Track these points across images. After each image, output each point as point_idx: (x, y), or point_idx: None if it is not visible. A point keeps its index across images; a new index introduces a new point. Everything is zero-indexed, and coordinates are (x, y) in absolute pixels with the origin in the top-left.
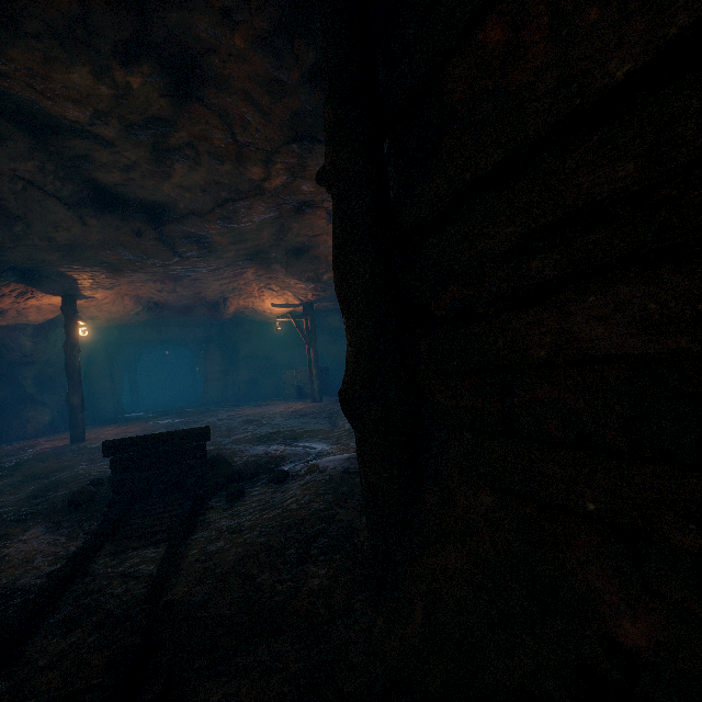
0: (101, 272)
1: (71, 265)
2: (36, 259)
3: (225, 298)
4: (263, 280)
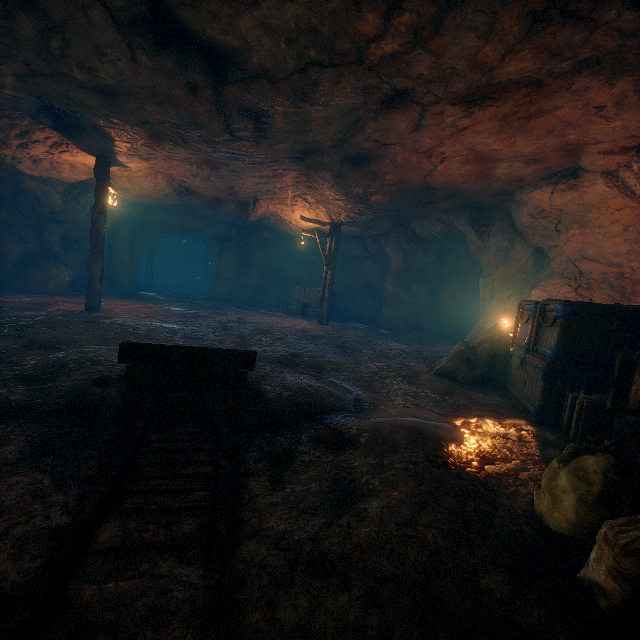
0: (141, 136)
1: (111, 118)
2: (73, 99)
3: (256, 199)
4: (301, 188)
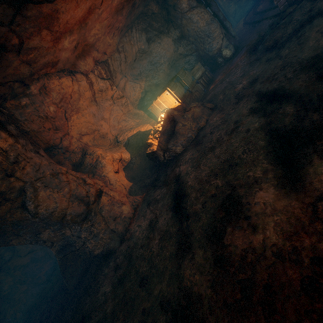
0: None
1: None
2: None
3: None
4: None
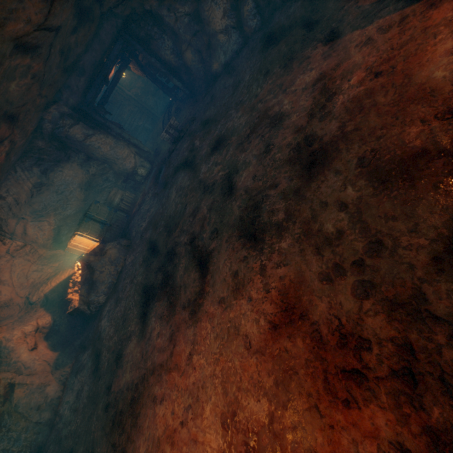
0: None
1: None
2: None
3: None
4: None
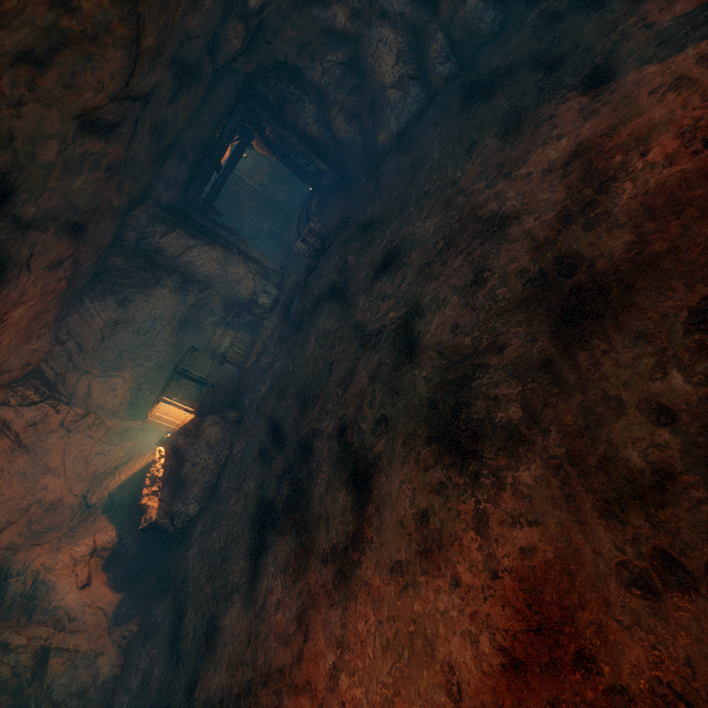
0: None
1: None
2: None
3: None
4: None
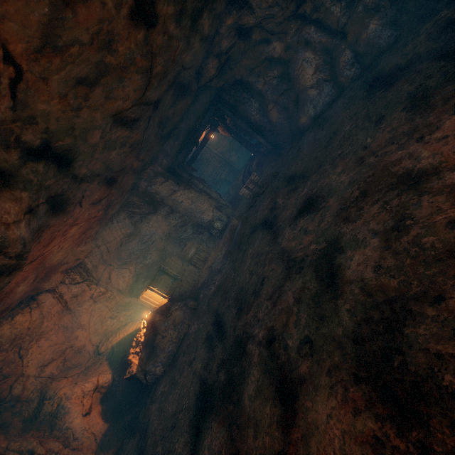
0: None
1: None
2: None
3: None
4: None
